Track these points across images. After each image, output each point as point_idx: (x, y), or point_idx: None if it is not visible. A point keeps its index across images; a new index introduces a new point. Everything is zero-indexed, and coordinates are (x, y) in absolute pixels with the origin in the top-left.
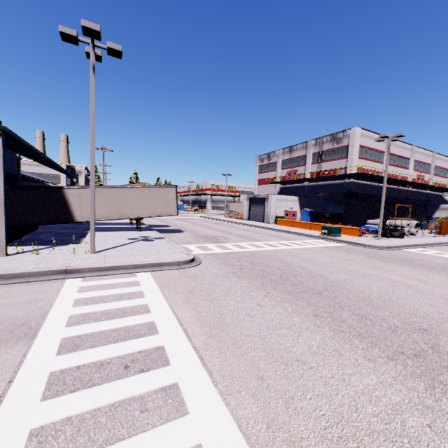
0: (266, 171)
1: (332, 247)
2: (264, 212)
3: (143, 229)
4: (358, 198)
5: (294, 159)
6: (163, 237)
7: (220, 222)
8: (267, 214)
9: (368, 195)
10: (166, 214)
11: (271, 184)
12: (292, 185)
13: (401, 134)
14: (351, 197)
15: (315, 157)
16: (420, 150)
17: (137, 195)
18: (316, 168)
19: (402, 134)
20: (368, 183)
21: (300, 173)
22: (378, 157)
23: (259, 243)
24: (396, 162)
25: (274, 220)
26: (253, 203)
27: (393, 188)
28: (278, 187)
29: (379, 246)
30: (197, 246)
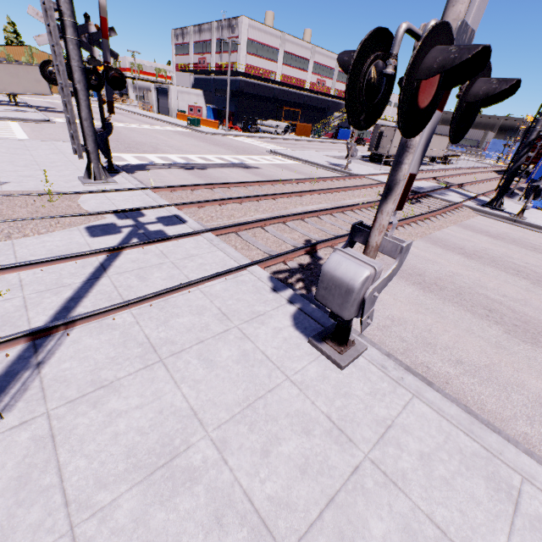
0: (182, 53)
1: (174, 131)
2: (169, 105)
3: (22, 107)
4: (243, 97)
5: (203, 43)
6: (37, 112)
7: (124, 112)
8: (170, 107)
9: (255, 96)
10: (40, 93)
11: (187, 72)
12: (203, 77)
13: (233, 40)
14: (238, 96)
15: (218, 45)
16: (323, 52)
17: (4, 71)
18: (219, 59)
19: (234, 40)
20: (260, 82)
21: (208, 62)
22: (272, 55)
23: (121, 124)
24: (294, 63)
25: (176, 115)
26: (160, 94)
27: (289, 91)
28: (192, 78)
29: (208, 133)
30: (64, 119)
